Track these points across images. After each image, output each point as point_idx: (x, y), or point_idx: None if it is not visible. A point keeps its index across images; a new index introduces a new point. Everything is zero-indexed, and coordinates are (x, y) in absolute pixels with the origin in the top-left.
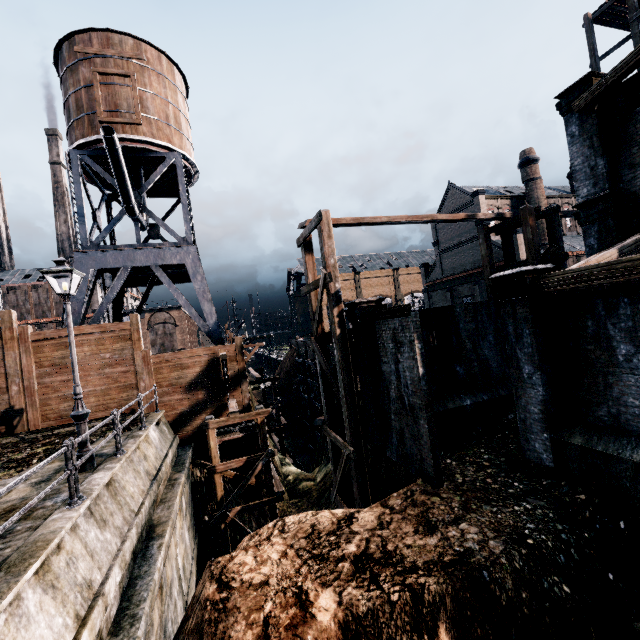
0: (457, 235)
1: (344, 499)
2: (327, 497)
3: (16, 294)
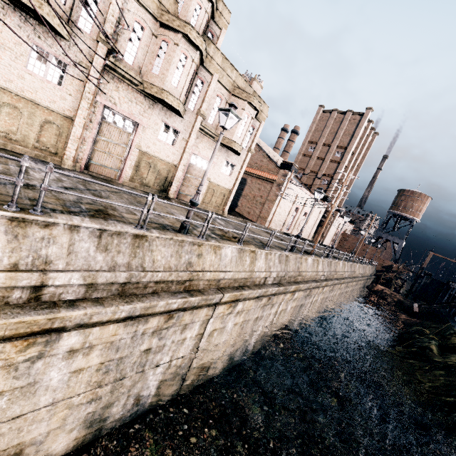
0: None
1: None
2: None
3: None
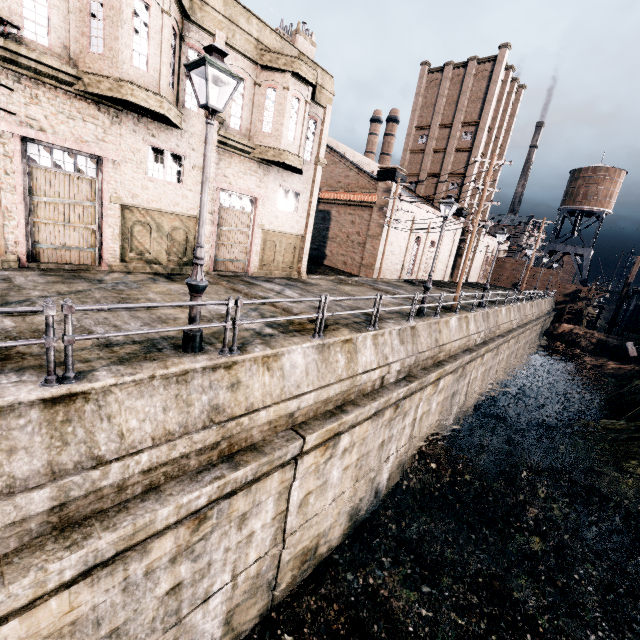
0: None
1: None
2: None
3: None
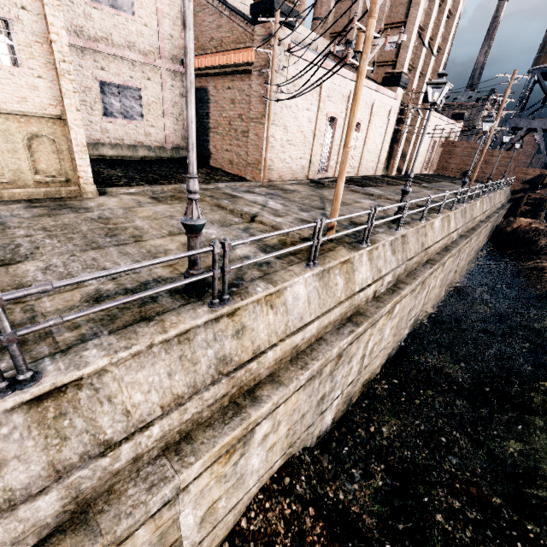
0: None
1: None
2: None
3: None
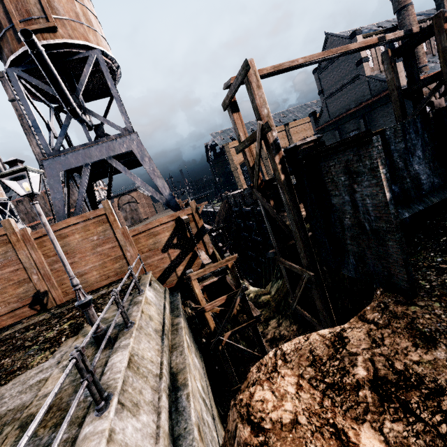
0: (339, 79)
1: (302, 307)
2: (284, 305)
3: (24, 205)
